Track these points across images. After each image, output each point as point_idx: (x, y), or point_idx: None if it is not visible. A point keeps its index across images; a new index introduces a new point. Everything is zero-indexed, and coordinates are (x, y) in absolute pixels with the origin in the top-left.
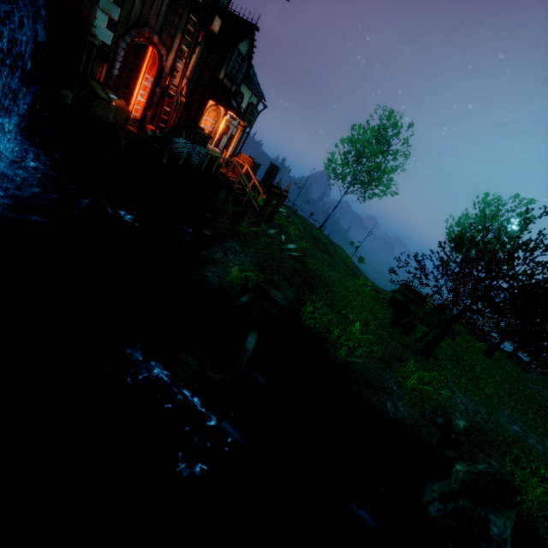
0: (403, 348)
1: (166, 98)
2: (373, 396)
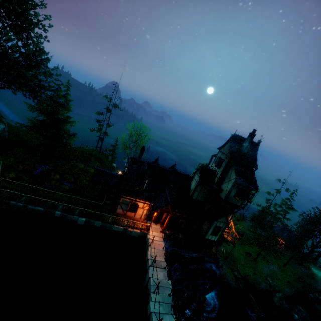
0: (252, 263)
1: None
2: (260, 286)
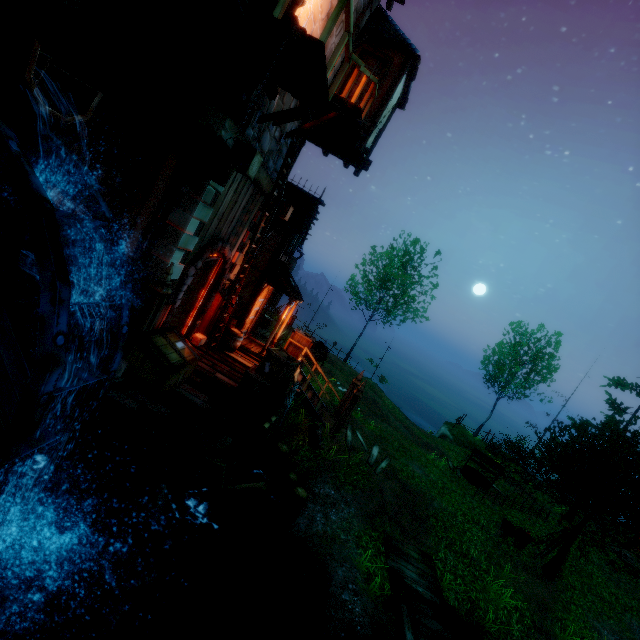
0: (532, 579)
1: (227, 306)
2: None
